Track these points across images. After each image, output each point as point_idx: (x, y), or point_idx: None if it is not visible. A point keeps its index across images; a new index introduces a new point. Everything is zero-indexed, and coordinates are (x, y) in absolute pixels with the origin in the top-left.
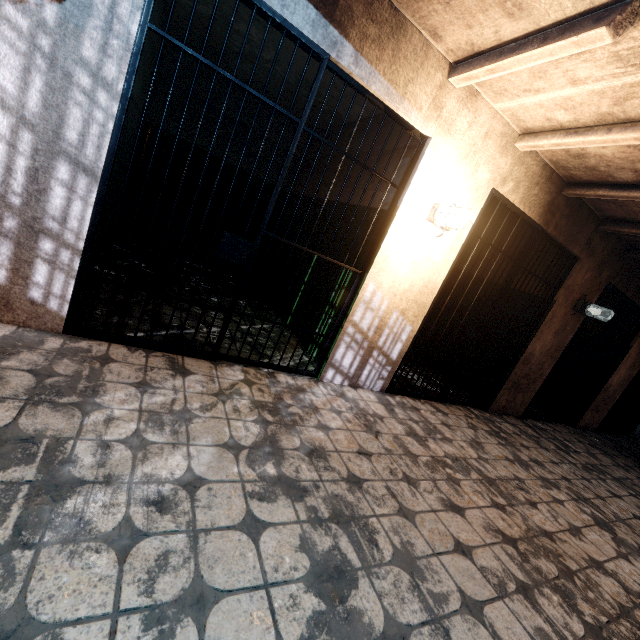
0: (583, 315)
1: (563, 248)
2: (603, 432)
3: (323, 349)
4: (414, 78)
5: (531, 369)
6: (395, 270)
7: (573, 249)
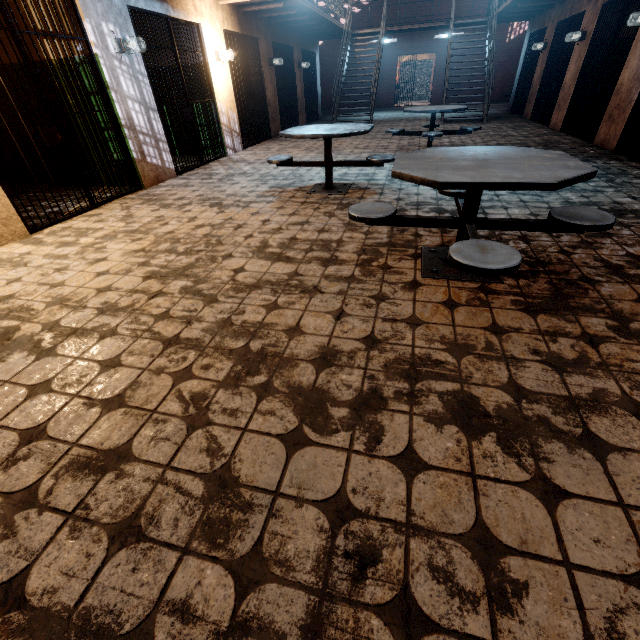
0: (273, 66)
1: (252, 37)
2: (309, 123)
3: (220, 143)
4: (186, 3)
5: (273, 107)
6: (220, 91)
7: (255, 36)
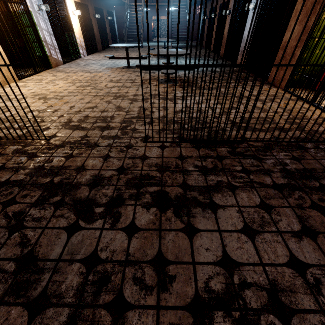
0: (96, 18)
1: (85, 4)
2: None
3: (78, 52)
4: None
5: (97, 37)
6: (76, 28)
7: (86, 3)
